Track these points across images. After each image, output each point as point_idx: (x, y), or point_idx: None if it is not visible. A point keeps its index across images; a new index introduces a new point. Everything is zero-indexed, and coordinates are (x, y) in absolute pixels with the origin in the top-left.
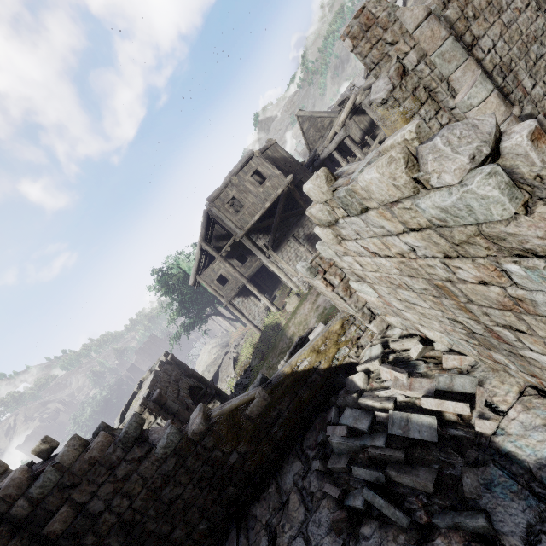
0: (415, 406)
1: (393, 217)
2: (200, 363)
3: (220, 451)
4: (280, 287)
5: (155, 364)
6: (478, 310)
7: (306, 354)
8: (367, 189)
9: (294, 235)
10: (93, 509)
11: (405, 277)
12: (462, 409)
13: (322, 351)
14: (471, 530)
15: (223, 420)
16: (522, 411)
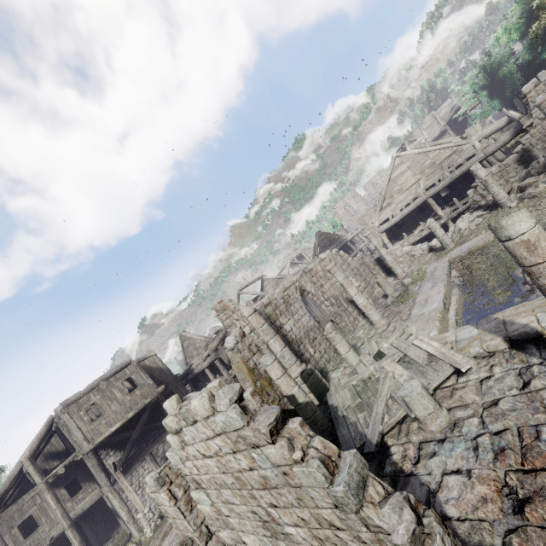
0: None
1: (208, 427)
2: None
3: None
4: (114, 536)
5: None
6: (257, 494)
7: None
8: (195, 409)
9: (152, 453)
10: None
11: (222, 474)
12: None
13: None
14: None
15: None
16: None
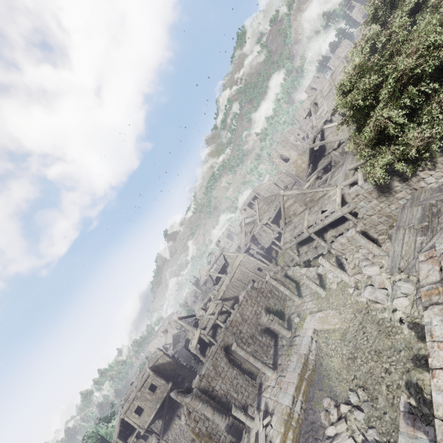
0: None
1: None
2: None
3: None
4: None
5: None
6: None
7: None
8: None
9: (178, 414)
10: None
11: None
12: None
13: None
14: None
15: None
16: None
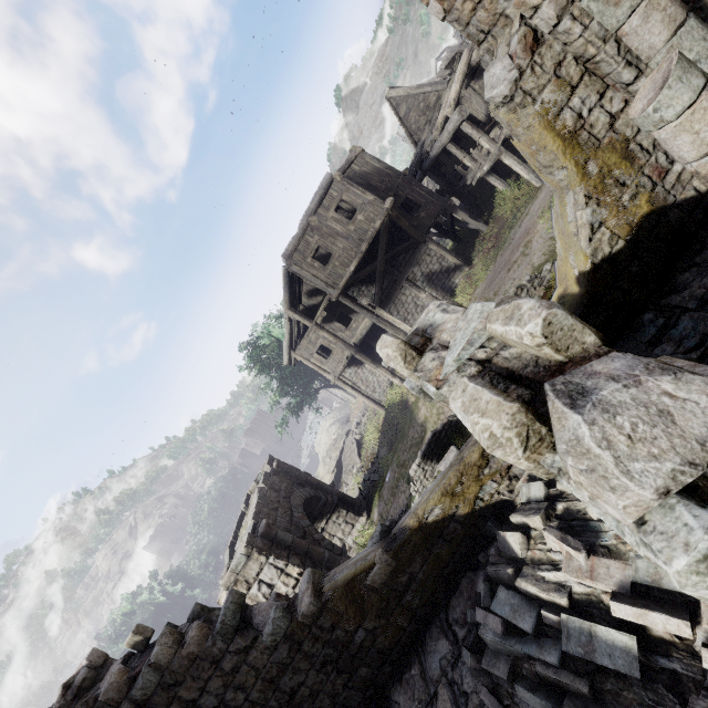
0: (600, 606)
1: None
2: (320, 444)
3: (342, 630)
4: None
5: (260, 473)
6: None
7: (436, 499)
8: None
9: (409, 279)
10: (206, 705)
11: None
12: (679, 629)
13: (459, 493)
14: None
15: (338, 595)
16: None
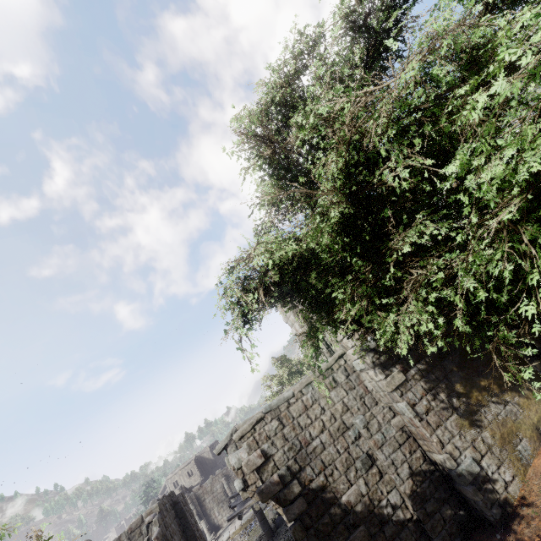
0: None
1: None
2: None
3: None
4: None
5: None
6: None
7: None
8: None
9: None
10: None
11: None
12: None
13: None
14: None
15: None
16: None
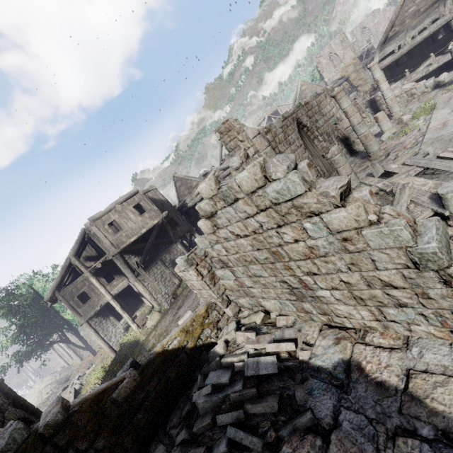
0: (261, 354)
1: (252, 203)
2: None
3: (74, 449)
4: (141, 308)
5: None
6: (294, 265)
7: (177, 334)
8: (240, 184)
9: (162, 259)
10: None
11: (255, 251)
12: (291, 347)
13: (190, 331)
14: (303, 426)
15: (85, 407)
16: (322, 339)
